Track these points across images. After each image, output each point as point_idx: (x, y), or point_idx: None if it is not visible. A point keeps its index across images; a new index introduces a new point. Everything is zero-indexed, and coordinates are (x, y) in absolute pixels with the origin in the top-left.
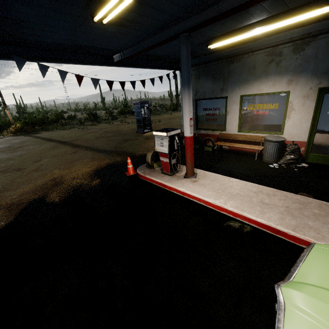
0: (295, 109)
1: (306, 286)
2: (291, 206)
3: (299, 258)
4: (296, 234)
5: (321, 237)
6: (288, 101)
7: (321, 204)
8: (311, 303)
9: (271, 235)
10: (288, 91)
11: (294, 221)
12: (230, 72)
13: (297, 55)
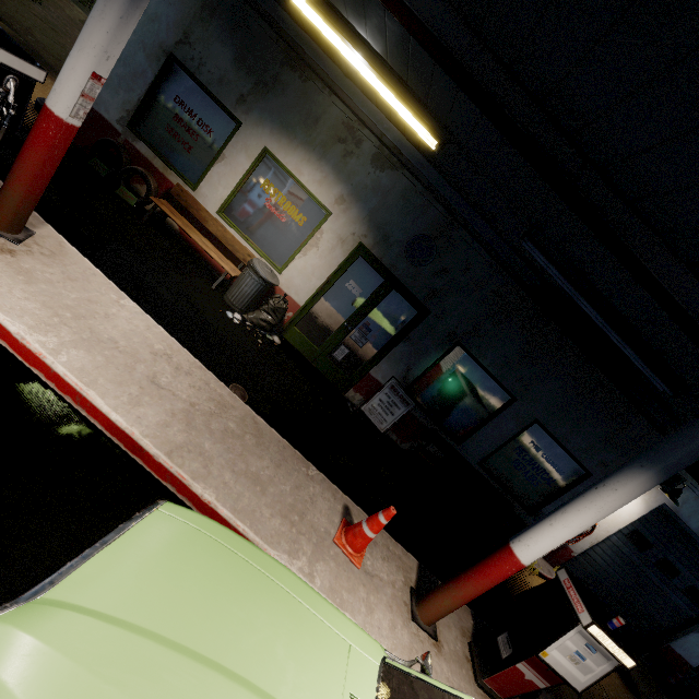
0: (320, 247)
1: (59, 614)
2: (202, 405)
3: (107, 536)
4: (168, 462)
5: (206, 474)
6: (320, 226)
7: (247, 415)
8: (32, 662)
9: (121, 452)
10: (329, 212)
11: (184, 435)
12: (278, 83)
13: (373, 170)
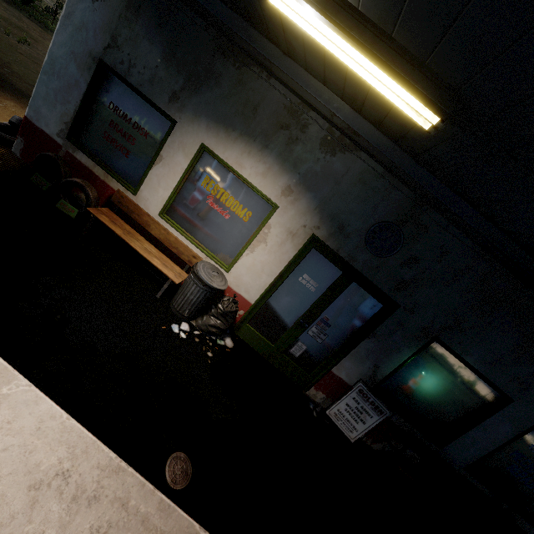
0: (268, 242)
1: None
2: None
3: None
4: None
5: None
6: (267, 221)
7: None
8: None
9: None
10: (276, 205)
11: None
12: (210, 74)
13: (322, 155)
